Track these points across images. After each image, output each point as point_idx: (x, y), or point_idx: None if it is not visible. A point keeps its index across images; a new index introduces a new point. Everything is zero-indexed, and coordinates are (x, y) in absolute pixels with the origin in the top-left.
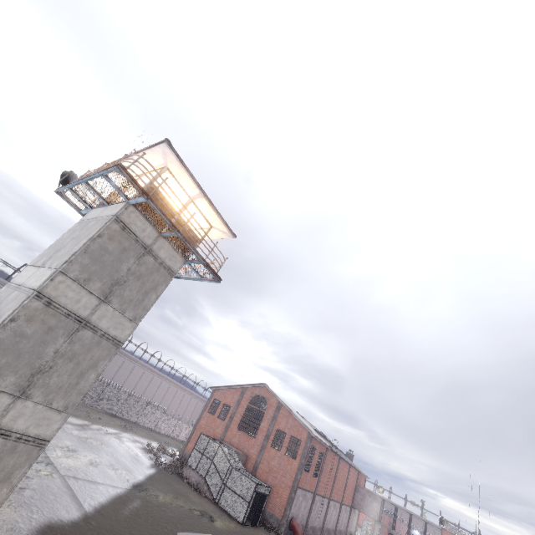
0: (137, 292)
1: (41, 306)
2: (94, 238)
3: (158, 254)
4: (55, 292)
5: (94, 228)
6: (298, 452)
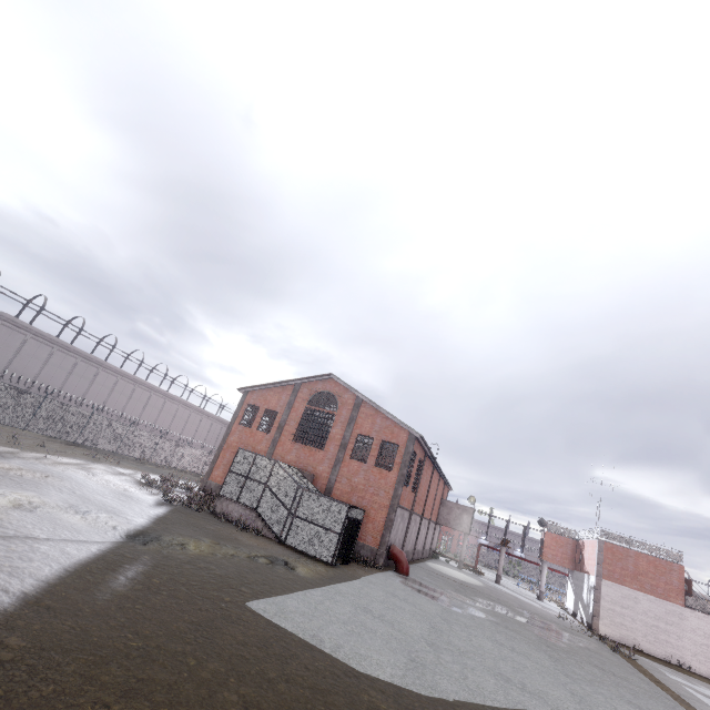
0: None
1: None
2: None
3: None
4: None
5: None
6: (396, 461)
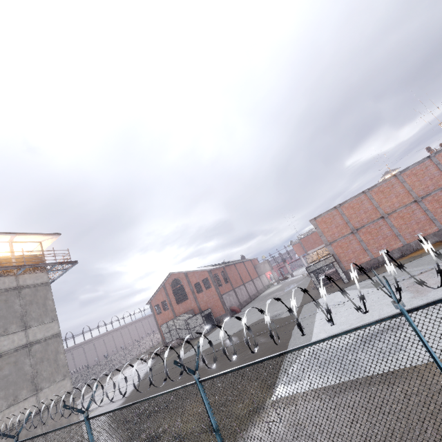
0: (39, 309)
1: None
2: None
3: (27, 284)
4: None
5: None
6: (210, 283)
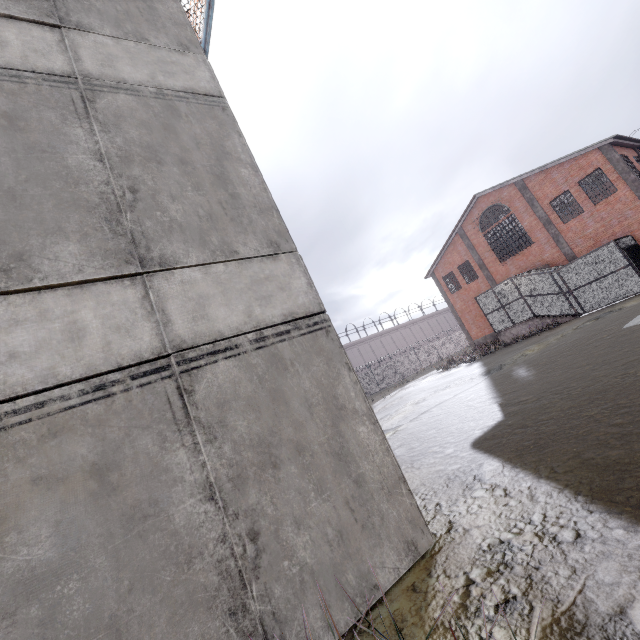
0: None
1: None
2: None
3: None
4: None
5: None
6: (612, 181)
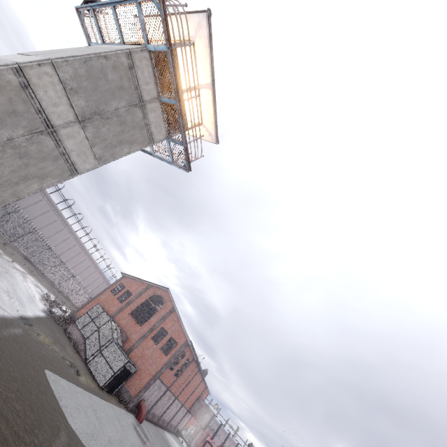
0: (113, 136)
1: (16, 83)
2: (99, 55)
3: (148, 114)
4: (37, 79)
5: (103, 49)
6: (171, 352)
